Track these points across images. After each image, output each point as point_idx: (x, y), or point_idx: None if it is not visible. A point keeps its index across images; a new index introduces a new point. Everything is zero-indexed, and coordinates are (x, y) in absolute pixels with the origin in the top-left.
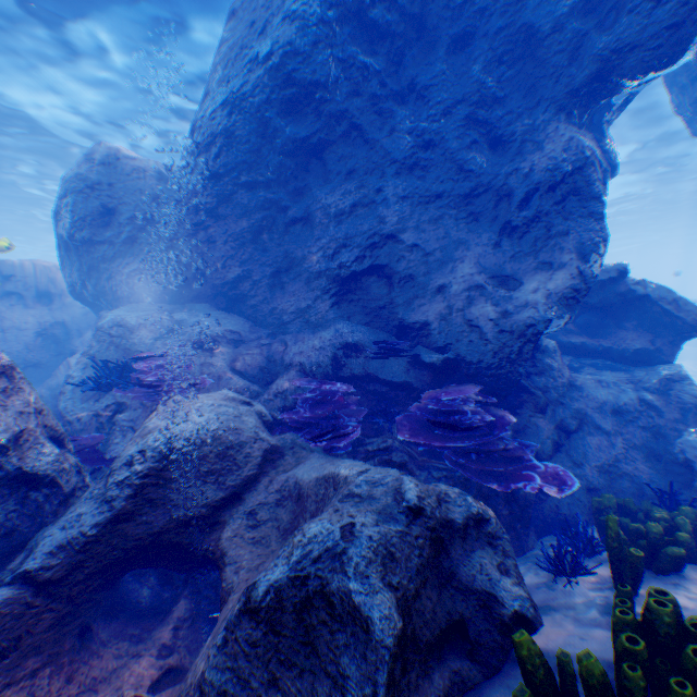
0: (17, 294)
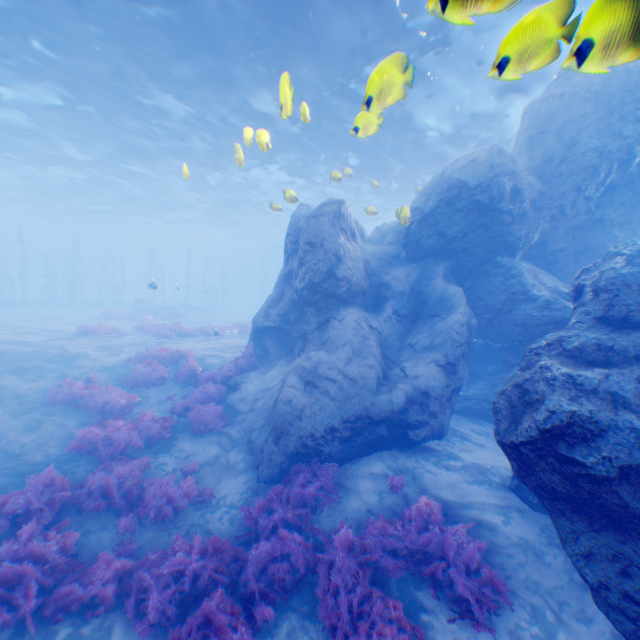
0: (343, 231)
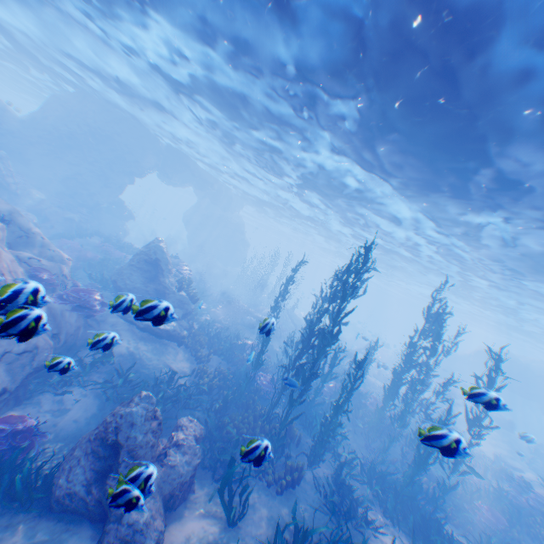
0: None
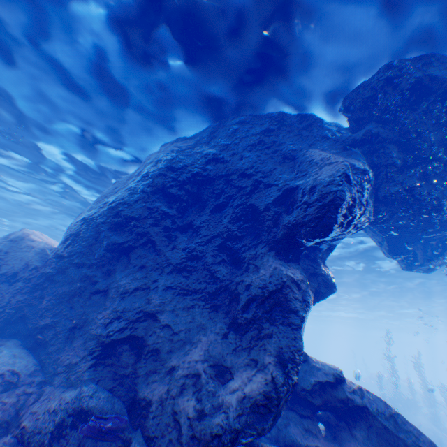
0: None
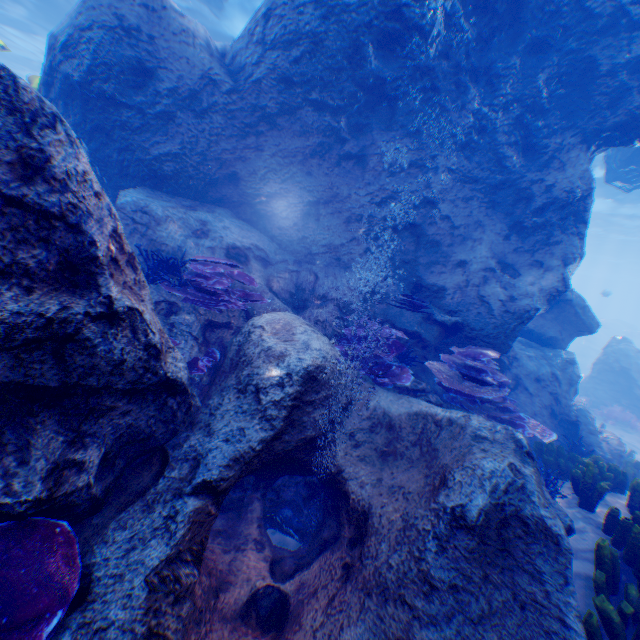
0: None
